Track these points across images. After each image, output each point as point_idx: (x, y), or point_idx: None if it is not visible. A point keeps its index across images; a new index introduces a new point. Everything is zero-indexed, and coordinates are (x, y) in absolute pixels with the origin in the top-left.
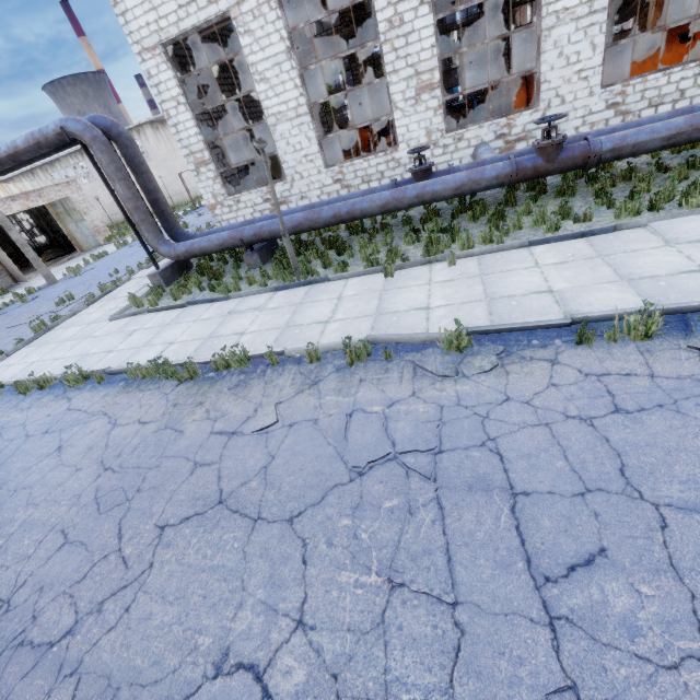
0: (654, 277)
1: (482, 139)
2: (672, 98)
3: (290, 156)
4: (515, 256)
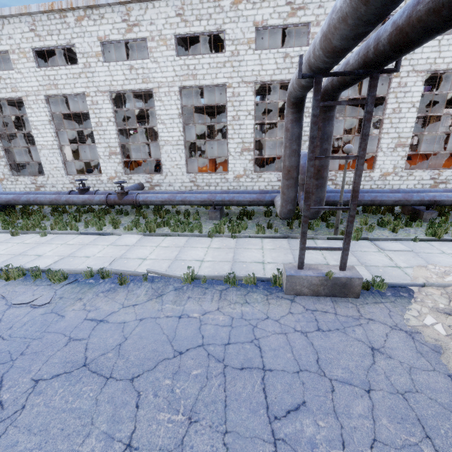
0: (76, 256)
1: (140, 181)
2: (214, 185)
3: (48, 165)
4: (68, 238)
